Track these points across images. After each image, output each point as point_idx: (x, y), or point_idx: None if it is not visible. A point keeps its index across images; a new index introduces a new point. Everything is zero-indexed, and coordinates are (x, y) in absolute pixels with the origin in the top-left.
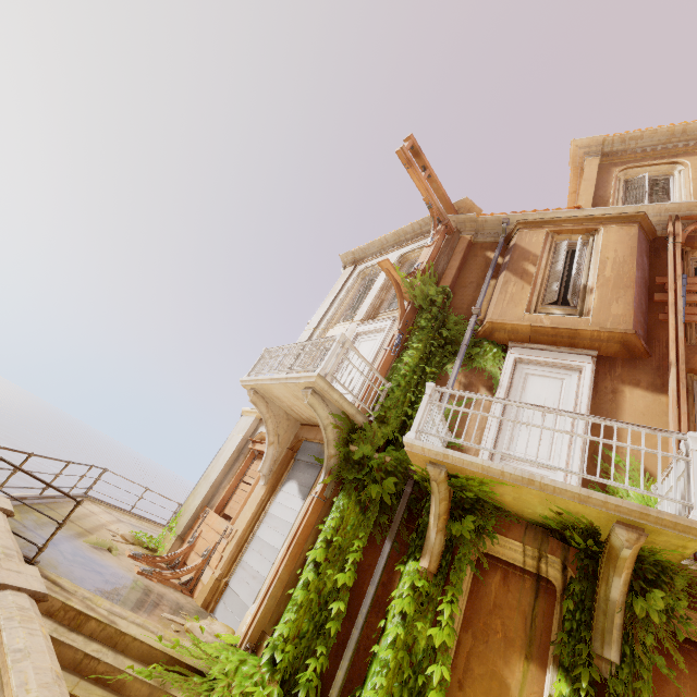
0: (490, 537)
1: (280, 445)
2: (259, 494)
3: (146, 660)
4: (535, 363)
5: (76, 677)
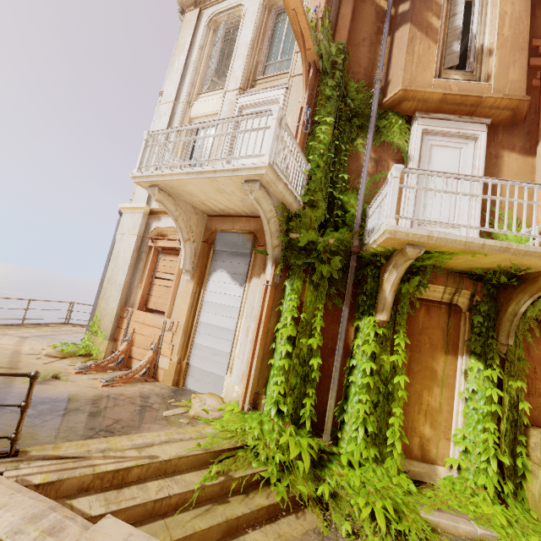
0: (424, 287)
1: (195, 241)
2: (188, 288)
3: (196, 465)
4: (438, 134)
5: (159, 522)
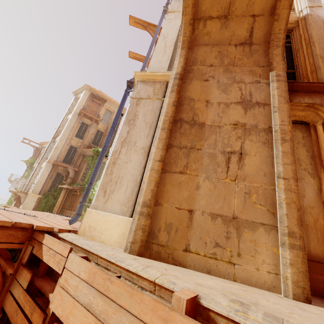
0: None
1: None
2: None
3: None
4: None
5: None
